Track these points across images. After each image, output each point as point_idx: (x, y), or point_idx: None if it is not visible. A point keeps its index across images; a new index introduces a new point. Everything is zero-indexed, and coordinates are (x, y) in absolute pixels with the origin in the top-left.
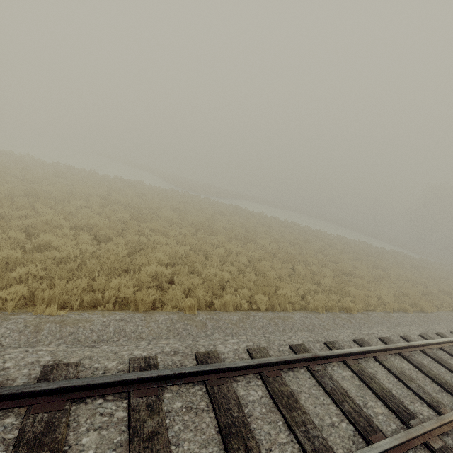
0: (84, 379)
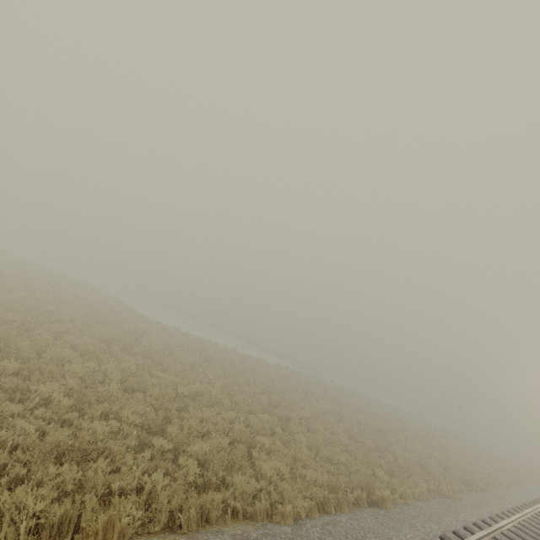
0: None
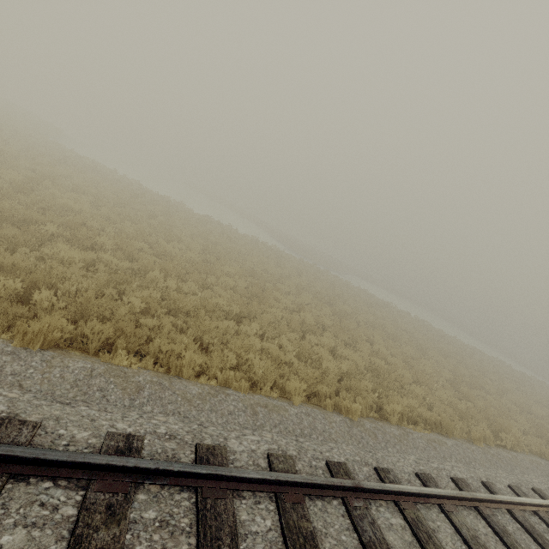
0: (522, 498)
